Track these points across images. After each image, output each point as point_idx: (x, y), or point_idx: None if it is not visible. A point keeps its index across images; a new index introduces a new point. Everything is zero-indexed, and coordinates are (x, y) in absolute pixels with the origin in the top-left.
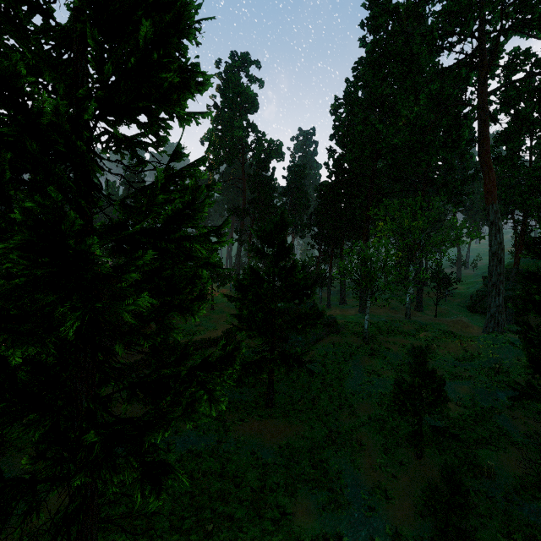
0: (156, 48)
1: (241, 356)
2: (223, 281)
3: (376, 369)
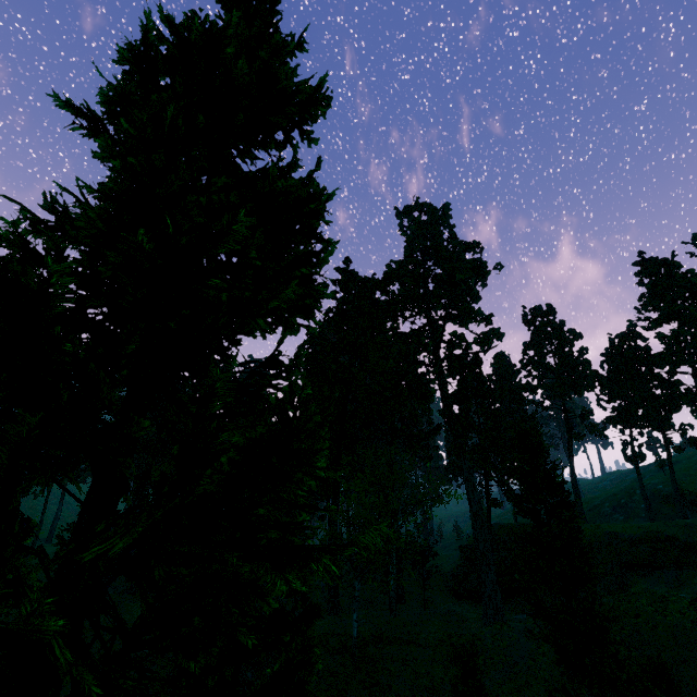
0: (299, 264)
1: None
2: None
3: None
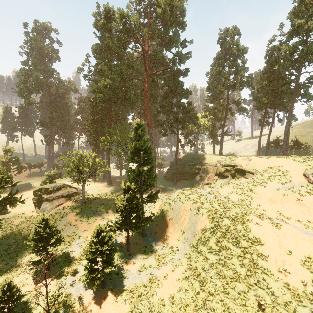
0: None
1: (3, 221)
2: (19, 170)
3: (73, 221)
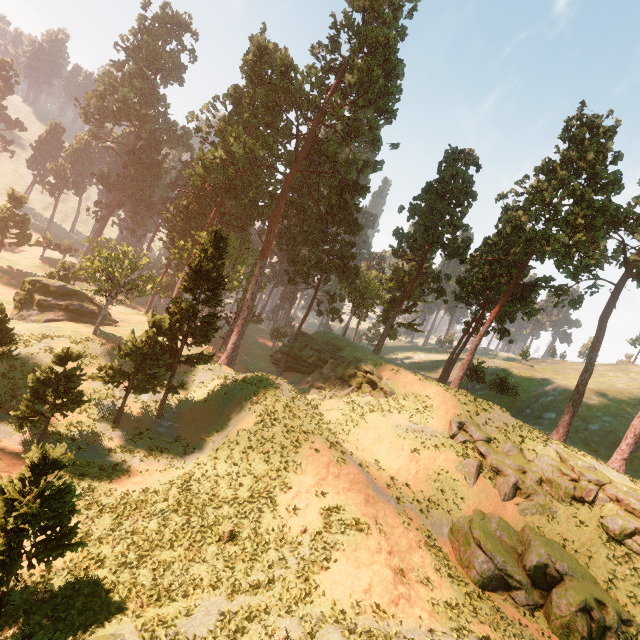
0: None
1: None
2: (20, 240)
3: (58, 349)
